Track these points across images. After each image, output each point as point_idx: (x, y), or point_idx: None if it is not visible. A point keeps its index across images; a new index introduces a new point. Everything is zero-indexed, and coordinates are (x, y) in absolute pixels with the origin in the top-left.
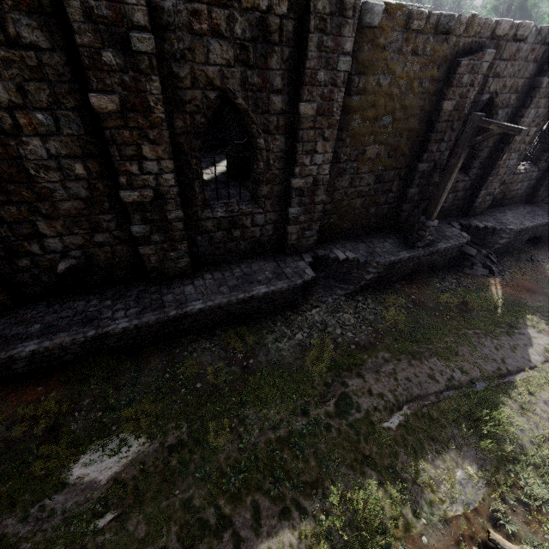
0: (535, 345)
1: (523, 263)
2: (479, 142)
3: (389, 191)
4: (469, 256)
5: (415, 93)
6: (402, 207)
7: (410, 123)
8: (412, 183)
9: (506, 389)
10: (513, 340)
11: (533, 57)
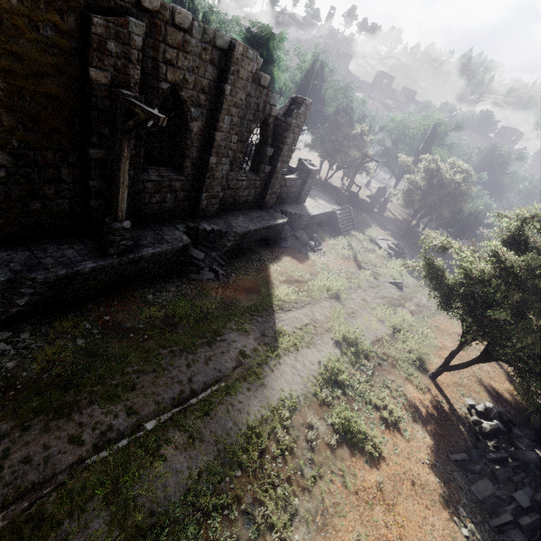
0: (232, 350)
1: (251, 264)
2: (184, 140)
3: (57, 181)
4: (198, 259)
5: (30, 39)
6: (90, 203)
7: (46, 86)
8: (90, 173)
9: (178, 420)
10: (211, 350)
11: (209, 58)
